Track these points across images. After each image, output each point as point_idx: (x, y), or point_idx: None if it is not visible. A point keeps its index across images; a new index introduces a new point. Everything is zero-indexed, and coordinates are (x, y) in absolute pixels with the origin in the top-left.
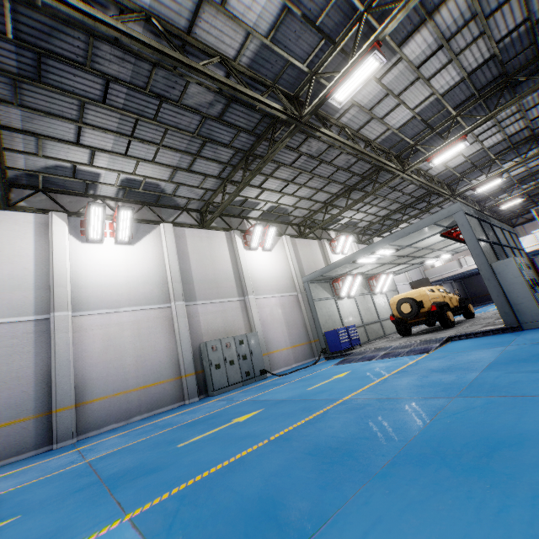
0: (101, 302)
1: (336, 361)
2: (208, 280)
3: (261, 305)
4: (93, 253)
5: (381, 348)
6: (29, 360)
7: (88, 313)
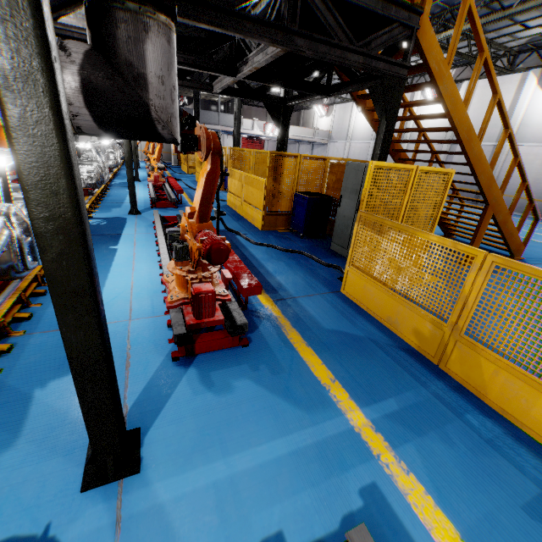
0: (531, 138)
1: None
2: None
3: None
4: None
5: None
6: None
7: (519, 144)
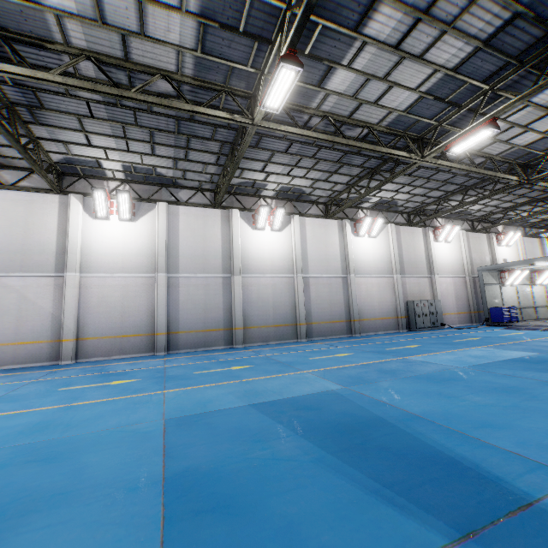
0: (364, 271)
1: (499, 328)
2: (411, 262)
3: (440, 282)
4: (359, 243)
5: (541, 325)
6: (342, 296)
7: (359, 276)
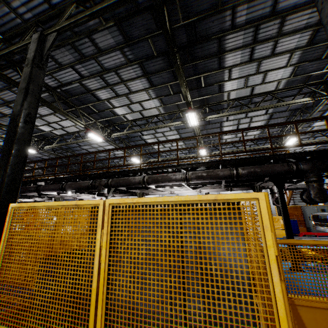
0: None
1: None
2: None
3: None
4: None
5: None
6: None
7: None
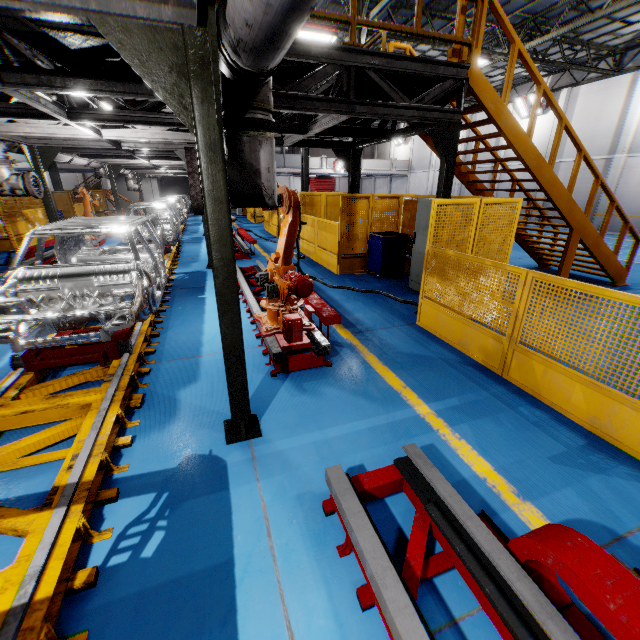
0: None
1: None
2: None
3: None
4: None
5: None
6: None
7: (636, 155)
